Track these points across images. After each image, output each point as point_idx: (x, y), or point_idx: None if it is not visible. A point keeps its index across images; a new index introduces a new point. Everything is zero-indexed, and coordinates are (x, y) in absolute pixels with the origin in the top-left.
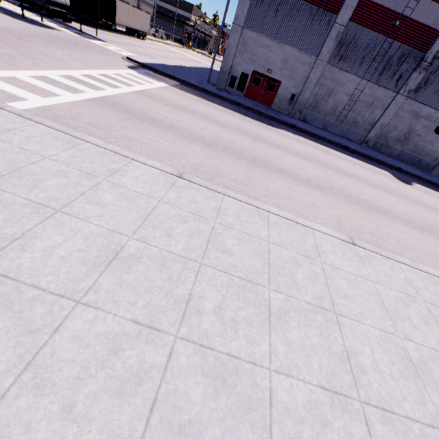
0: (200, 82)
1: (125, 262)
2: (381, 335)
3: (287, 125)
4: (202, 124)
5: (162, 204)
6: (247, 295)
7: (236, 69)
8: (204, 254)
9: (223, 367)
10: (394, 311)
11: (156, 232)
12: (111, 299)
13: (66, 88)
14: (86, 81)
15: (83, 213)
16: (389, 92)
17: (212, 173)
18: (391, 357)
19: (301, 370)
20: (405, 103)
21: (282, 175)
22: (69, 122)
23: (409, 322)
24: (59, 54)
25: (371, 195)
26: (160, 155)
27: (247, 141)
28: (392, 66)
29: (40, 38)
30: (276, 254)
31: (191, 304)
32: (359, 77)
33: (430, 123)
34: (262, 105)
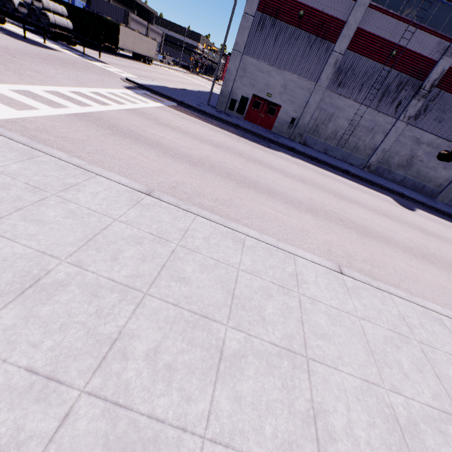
0: (199, 104)
1: (45, 290)
2: (361, 386)
3: (286, 147)
4: (192, 143)
5: (117, 223)
6: (196, 334)
7: (236, 93)
8: (154, 282)
9: (138, 435)
10: (381, 355)
11: (99, 255)
12: (7, 339)
13: (48, 102)
14: (72, 98)
15: (11, 231)
16: (389, 118)
17: (191, 192)
18: (371, 416)
19: (247, 438)
20: (406, 129)
21: (272, 197)
22: (38, 135)
23: (399, 369)
24: (52, 72)
25: (369, 220)
26: (135, 171)
27: (239, 161)
28: (391, 93)
29: (36, 57)
30: (244, 283)
31: (118, 345)
32: (358, 103)
33: (432, 150)
34: (262, 128)
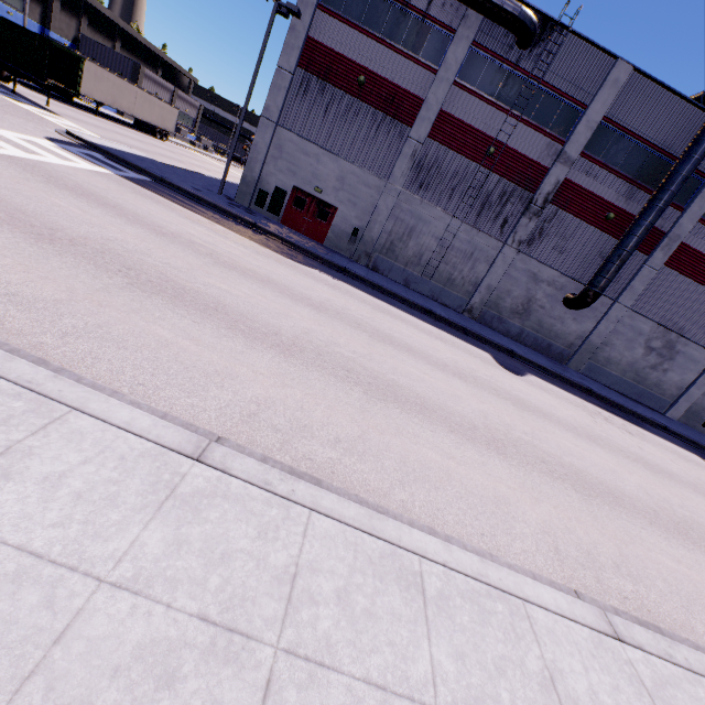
0: (201, 189)
1: None
2: None
3: (333, 266)
4: (100, 219)
5: None
6: None
7: (268, 181)
8: None
9: None
10: None
11: None
12: None
13: None
14: None
15: None
16: (494, 241)
17: None
18: None
19: None
20: (518, 259)
21: (204, 315)
22: None
23: None
24: None
25: (415, 377)
26: None
27: (190, 260)
28: (493, 206)
29: None
30: None
31: None
32: (449, 215)
33: (555, 291)
34: (307, 238)
